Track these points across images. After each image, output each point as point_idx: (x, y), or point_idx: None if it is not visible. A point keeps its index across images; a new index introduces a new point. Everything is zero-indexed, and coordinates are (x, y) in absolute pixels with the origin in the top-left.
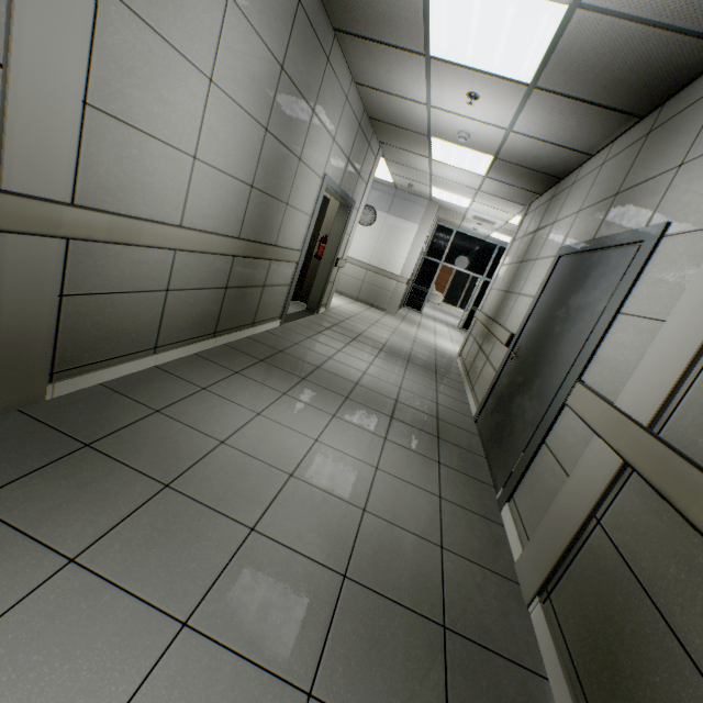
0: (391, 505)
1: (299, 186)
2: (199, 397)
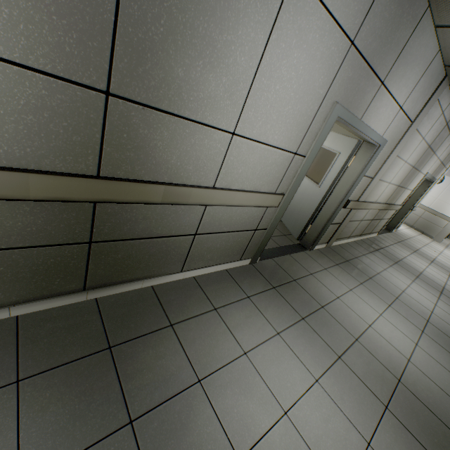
0: (442, 316)
1: (413, 180)
2: (364, 257)
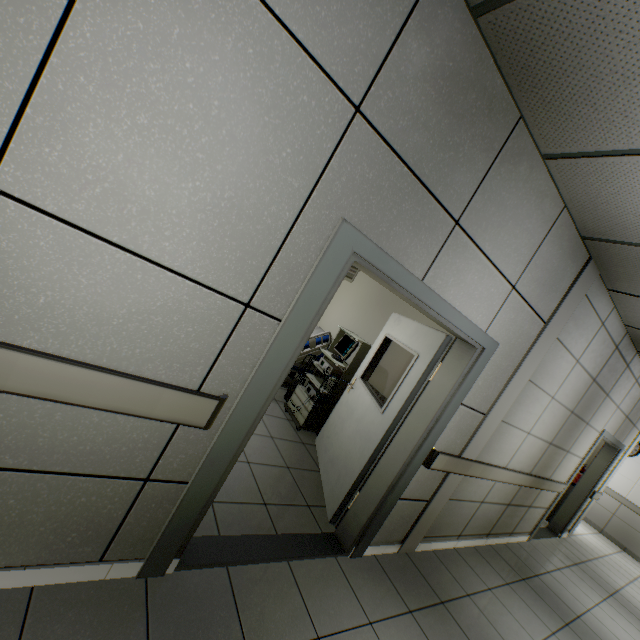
0: None
1: (580, 438)
2: (488, 595)
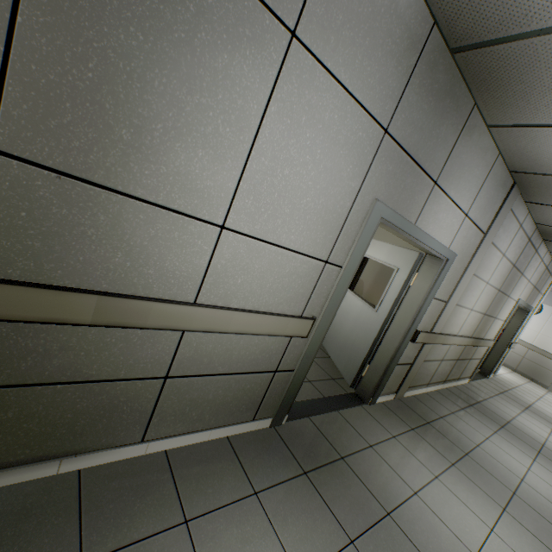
0: None
1: (503, 308)
2: (453, 416)
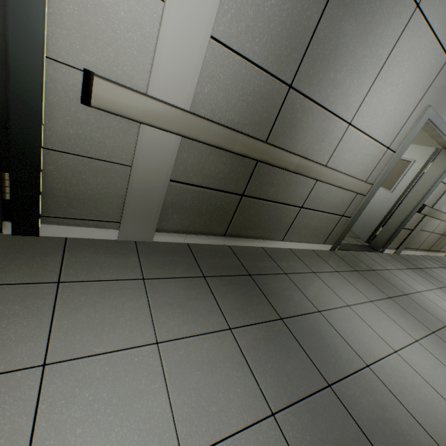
0: None
1: None
2: (435, 269)
